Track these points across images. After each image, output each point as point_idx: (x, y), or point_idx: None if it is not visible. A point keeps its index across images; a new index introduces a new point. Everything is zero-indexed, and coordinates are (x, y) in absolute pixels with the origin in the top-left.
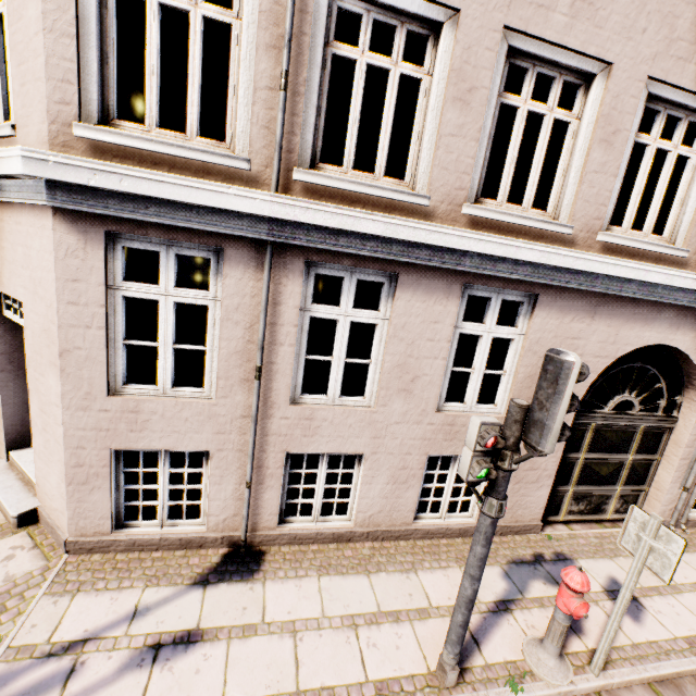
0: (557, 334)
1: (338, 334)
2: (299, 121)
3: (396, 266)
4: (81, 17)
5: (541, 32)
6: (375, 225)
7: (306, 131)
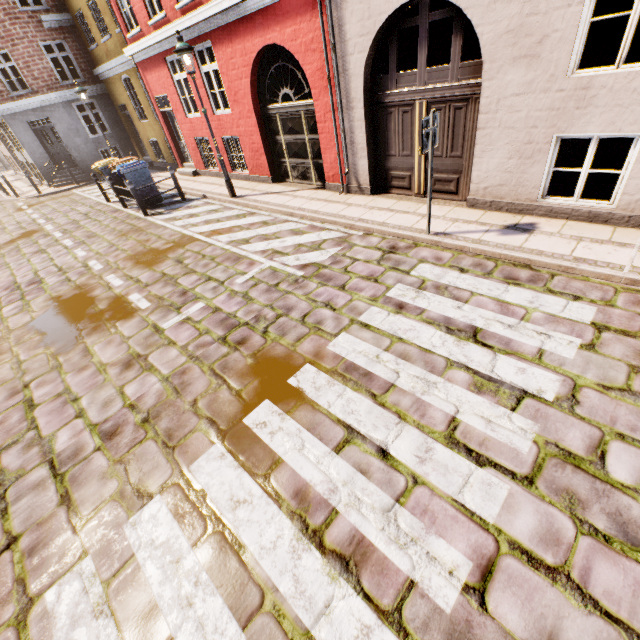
0: None
1: None
2: None
3: None
4: None
5: None
6: None
7: None
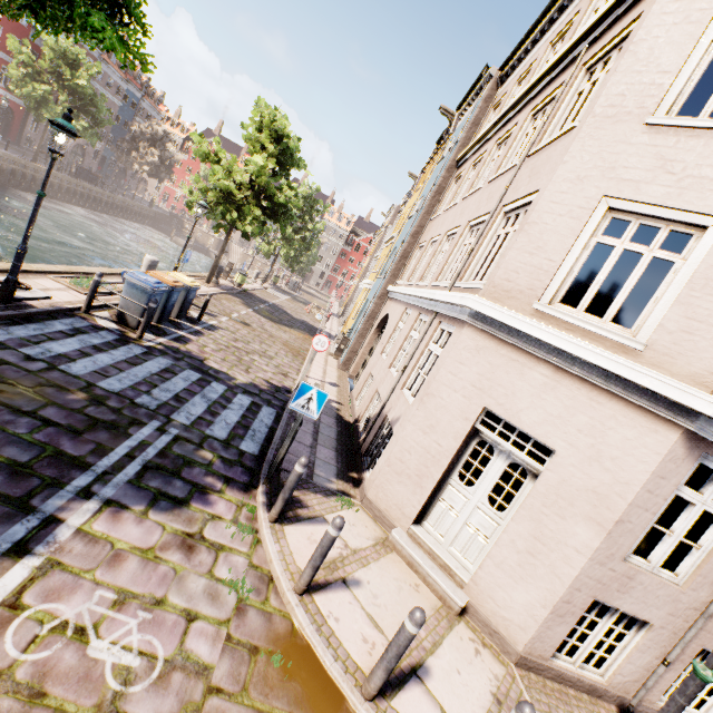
0: None
1: None
2: None
3: None
4: None
5: None
6: None
7: None
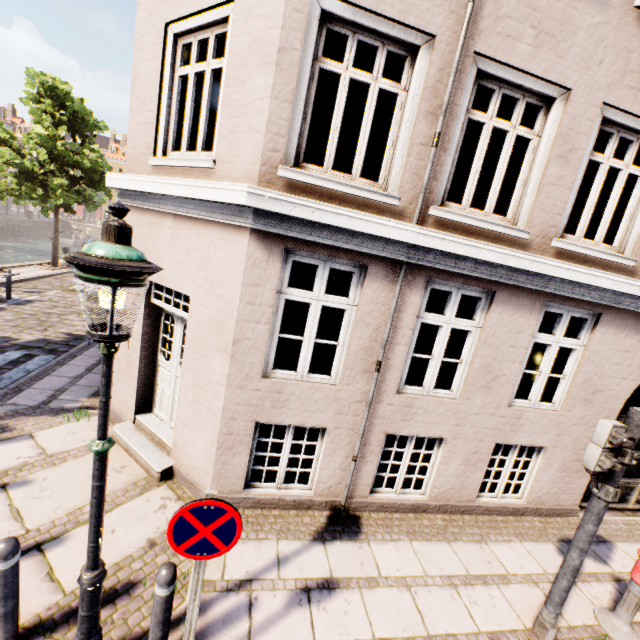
0: (612, 347)
1: (440, 337)
2: (440, 169)
3: (494, 286)
4: (296, 88)
5: (630, 107)
6: (491, 254)
7: (442, 176)
